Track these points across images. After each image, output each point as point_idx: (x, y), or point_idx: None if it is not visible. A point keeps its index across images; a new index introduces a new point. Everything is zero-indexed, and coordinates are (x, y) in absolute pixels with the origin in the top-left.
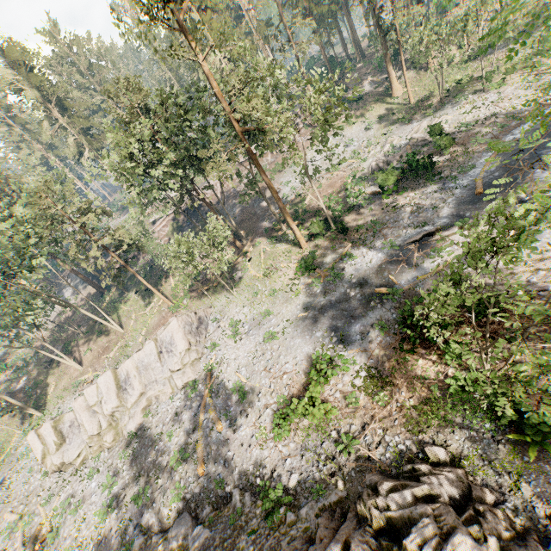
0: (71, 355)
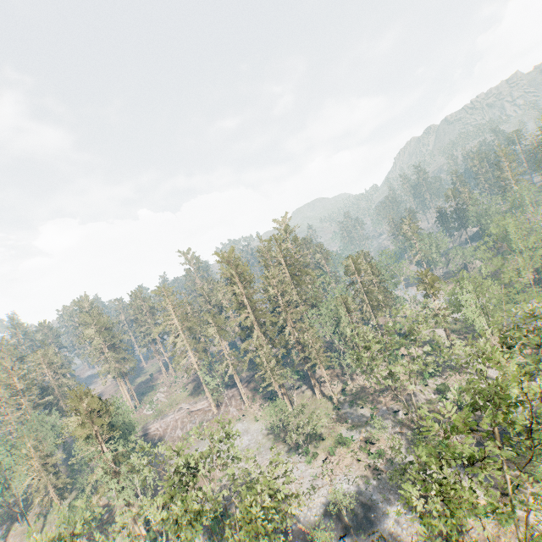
0: (4, 541)
